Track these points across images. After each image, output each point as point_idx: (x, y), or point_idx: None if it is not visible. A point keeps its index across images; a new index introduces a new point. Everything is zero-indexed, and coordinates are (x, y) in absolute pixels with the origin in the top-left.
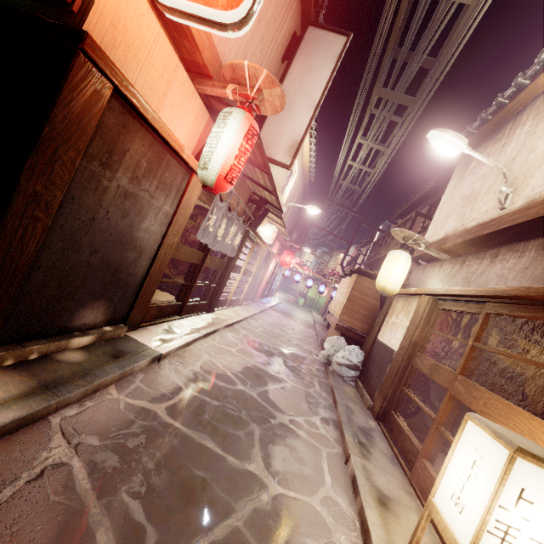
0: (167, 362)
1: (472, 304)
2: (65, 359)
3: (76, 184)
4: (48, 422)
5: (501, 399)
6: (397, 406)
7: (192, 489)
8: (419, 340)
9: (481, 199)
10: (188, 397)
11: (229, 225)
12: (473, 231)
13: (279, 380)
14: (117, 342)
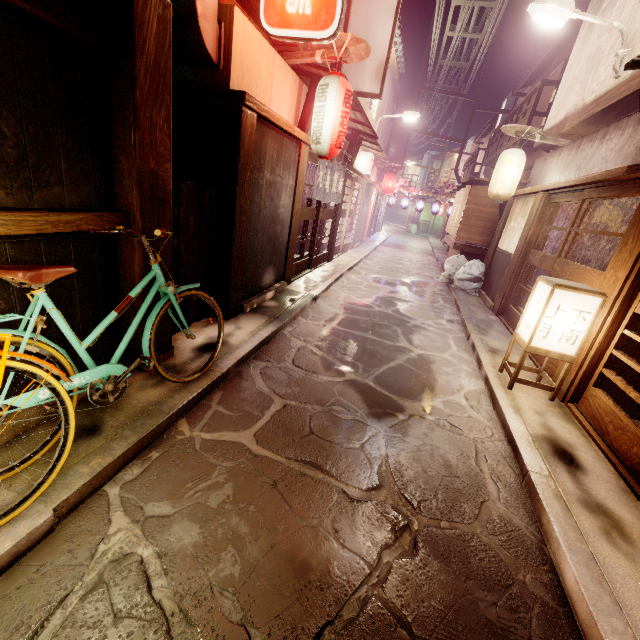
0: (320, 301)
1: (576, 193)
2: (269, 306)
3: (250, 191)
4: (284, 334)
5: (580, 266)
6: (514, 300)
7: (370, 352)
8: (533, 238)
9: (603, 62)
10: (345, 318)
11: (332, 175)
12: (588, 109)
13: (406, 301)
14: (286, 293)
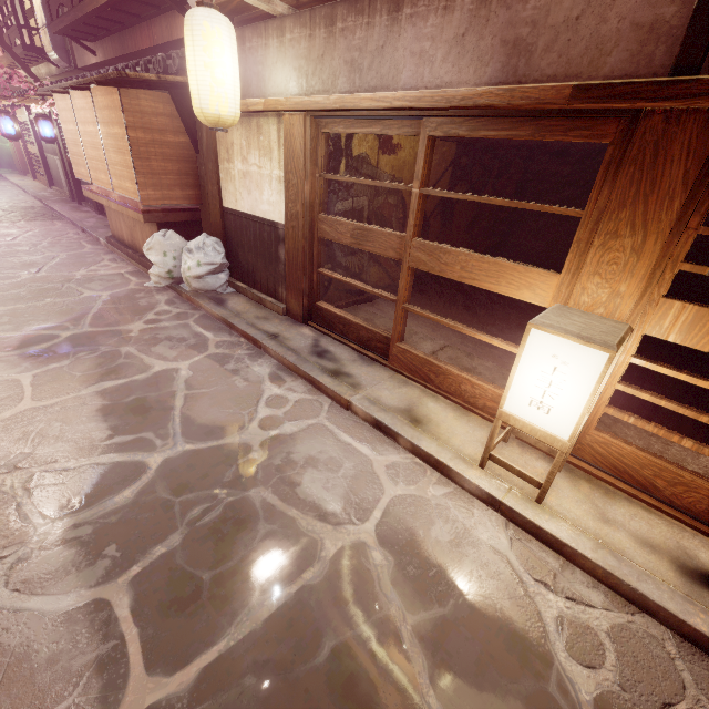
0: None
1: (390, 120)
2: None
3: None
4: None
5: (484, 258)
6: (320, 295)
7: (351, 682)
8: (314, 197)
9: None
10: (135, 596)
11: None
12: None
13: (167, 379)
14: None
